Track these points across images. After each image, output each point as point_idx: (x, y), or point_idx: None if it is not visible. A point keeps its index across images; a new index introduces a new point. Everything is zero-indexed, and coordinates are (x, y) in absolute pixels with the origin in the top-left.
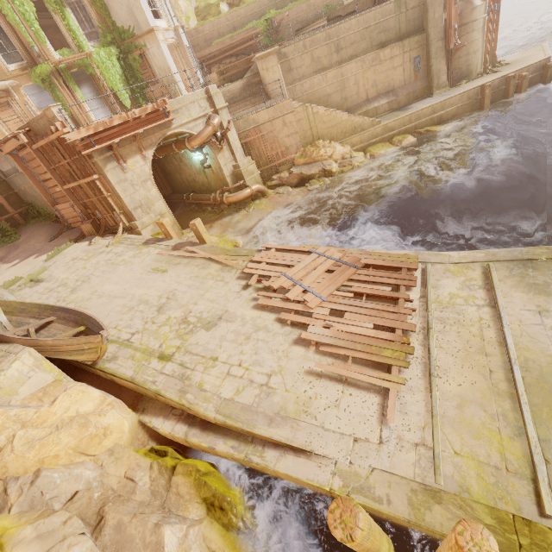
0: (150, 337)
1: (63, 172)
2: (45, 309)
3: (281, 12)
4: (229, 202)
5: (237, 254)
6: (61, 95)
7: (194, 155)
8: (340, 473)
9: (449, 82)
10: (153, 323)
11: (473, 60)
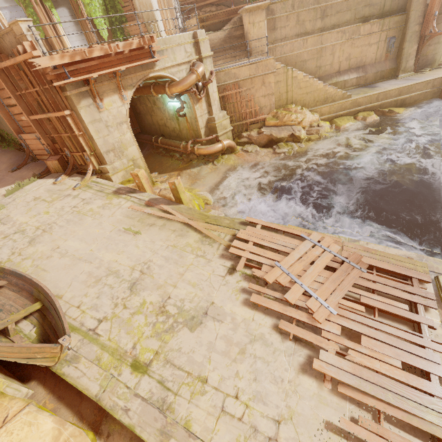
0: (121, 330)
1: (30, 101)
2: None
3: None
4: (200, 153)
5: (218, 223)
6: (36, 13)
7: (170, 101)
8: None
9: (414, 67)
10: (124, 308)
11: (440, 50)
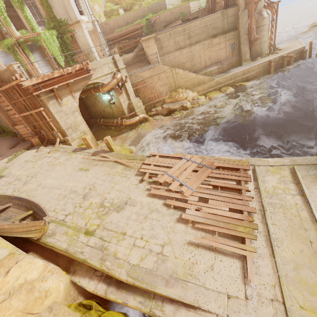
0: (78, 218)
1: (20, 106)
2: (4, 198)
3: (155, 15)
4: (126, 124)
5: (134, 158)
6: (20, 57)
7: (104, 96)
8: None
9: (251, 58)
10: (80, 207)
11: (263, 47)
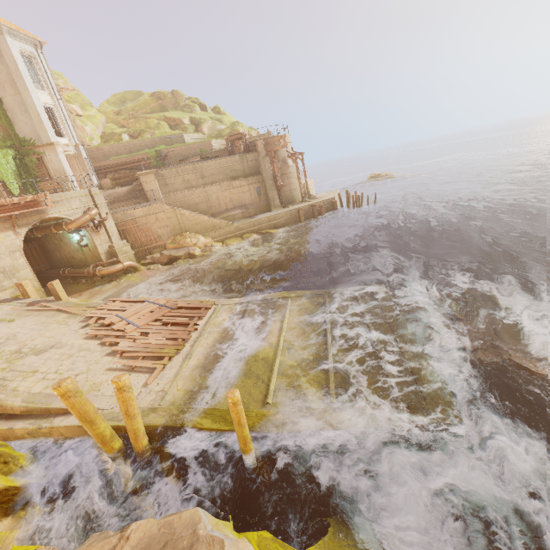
0: None
1: None
2: None
3: (168, 148)
4: (102, 274)
5: (87, 306)
6: None
7: (73, 236)
8: (103, 414)
9: (282, 204)
10: None
11: (295, 194)
